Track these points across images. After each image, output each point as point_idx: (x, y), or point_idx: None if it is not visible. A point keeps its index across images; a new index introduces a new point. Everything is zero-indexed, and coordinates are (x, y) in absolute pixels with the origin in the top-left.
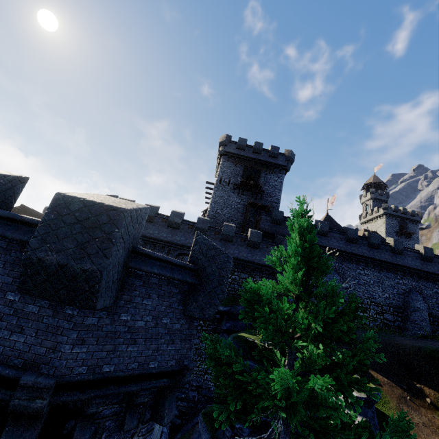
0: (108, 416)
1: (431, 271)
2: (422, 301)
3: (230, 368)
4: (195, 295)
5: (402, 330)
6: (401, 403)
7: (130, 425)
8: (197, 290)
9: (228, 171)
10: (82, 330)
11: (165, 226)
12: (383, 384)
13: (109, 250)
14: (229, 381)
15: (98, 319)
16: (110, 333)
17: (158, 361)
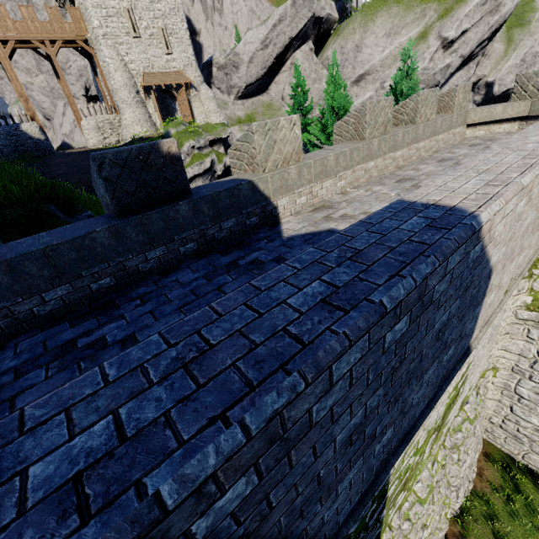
0: None
1: None
2: None
3: None
4: None
5: None
6: None
7: None
8: None
9: None
10: None
11: None
12: None
13: None
14: None
15: None
16: None
17: None
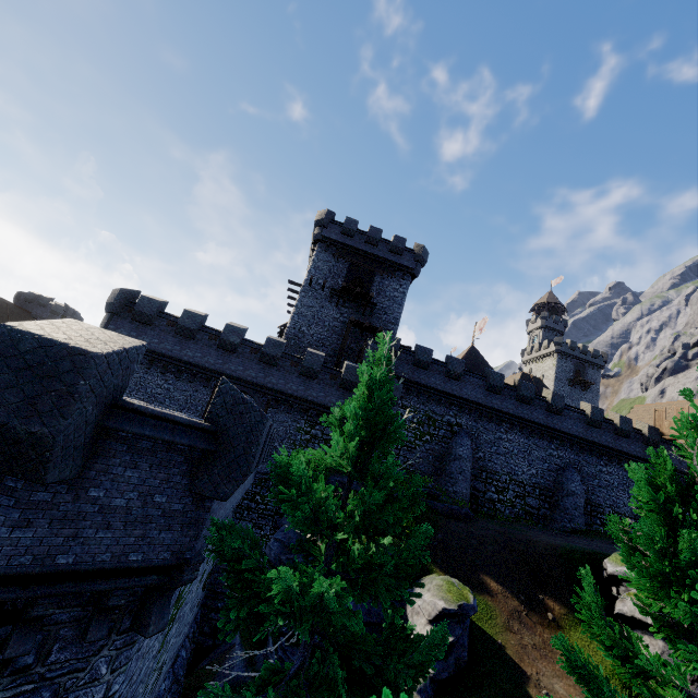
0: (65, 622)
1: (597, 441)
2: (580, 482)
3: (239, 563)
4: (209, 466)
5: (549, 521)
6: (513, 619)
7: (96, 635)
8: (212, 459)
9: (324, 268)
10: (28, 509)
11: (214, 346)
12: (495, 593)
13: (69, 409)
14: (233, 581)
15: (53, 494)
16: (71, 513)
17: (143, 552)
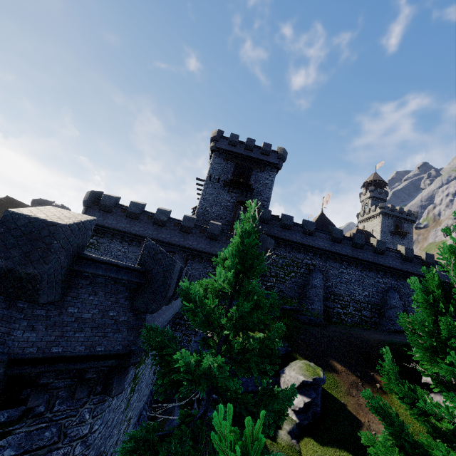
0: (61, 388)
1: (410, 271)
2: (398, 299)
3: (162, 351)
4: (142, 292)
5: (378, 325)
6: (352, 388)
7: (80, 395)
8: (143, 288)
9: (218, 168)
10: (32, 320)
11: (151, 223)
12: (340, 372)
13: (48, 258)
14: (158, 361)
15: (46, 311)
16: (58, 322)
17: (104, 345)
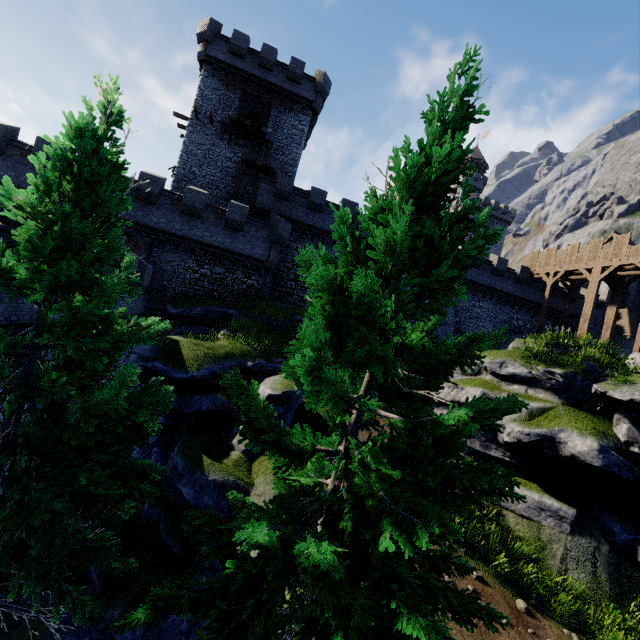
0: None
1: (474, 280)
2: (452, 314)
3: None
4: None
5: None
6: None
7: None
8: None
9: (212, 98)
10: None
11: None
12: None
13: None
14: None
15: None
16: None
17: None
